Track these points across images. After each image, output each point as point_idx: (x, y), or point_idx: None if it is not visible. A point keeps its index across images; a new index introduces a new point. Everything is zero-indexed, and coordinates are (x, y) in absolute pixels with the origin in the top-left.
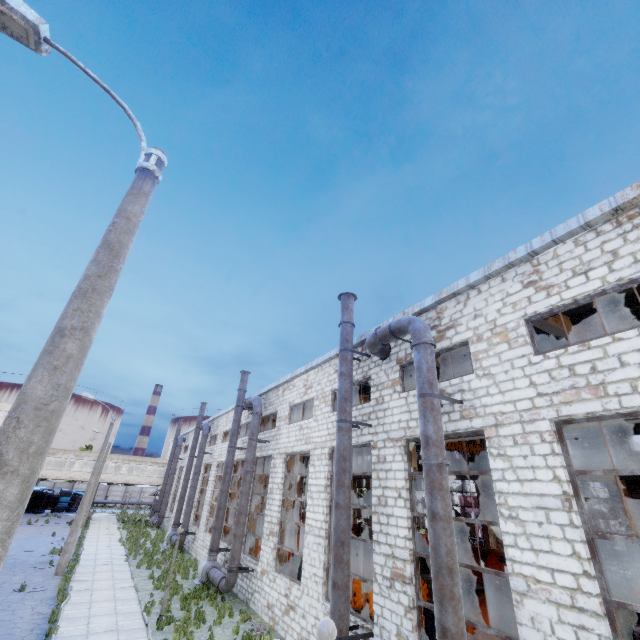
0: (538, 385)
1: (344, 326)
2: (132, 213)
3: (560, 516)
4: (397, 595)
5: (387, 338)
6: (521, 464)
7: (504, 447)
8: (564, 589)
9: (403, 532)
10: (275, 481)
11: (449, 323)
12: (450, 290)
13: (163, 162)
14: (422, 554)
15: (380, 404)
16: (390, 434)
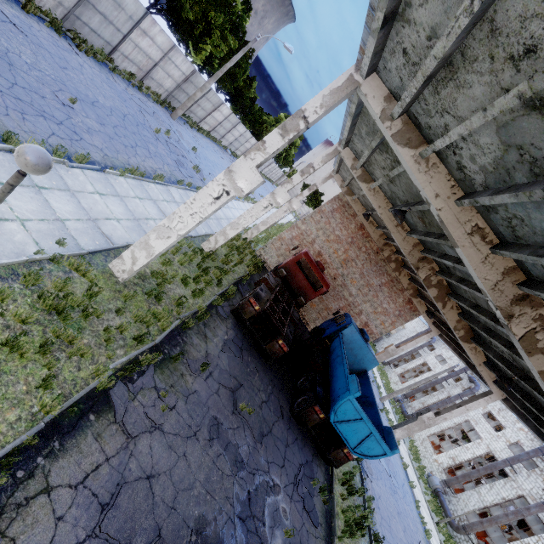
0: None
1: None
2: None
3: None
4: None
5: None
6: None
7: None
8: None
9: None
10: None
11: None
12: None
13: None
14: None
15: None
16: None
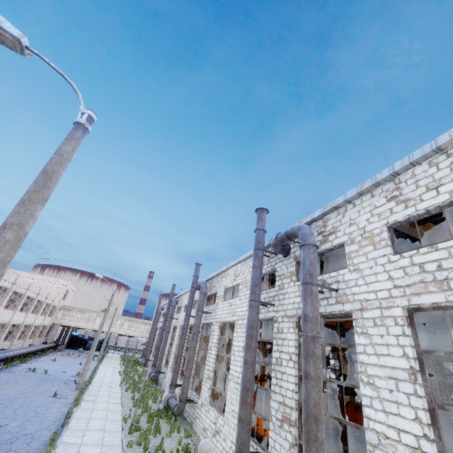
0: (394, 279)
1: (258, 232)
2: (64, 151)
3: (407, 386)
4: (285, 433)
5: (284, 240)
6: (378, 341)
7: (366, 327)
8: (407, 447)
9: (291, 386)
10: (213, 341)
11: (331, 230)
12: (332, 204)
13: (93, 118)
14: None
15: (281, 289)
16: (287, 312)
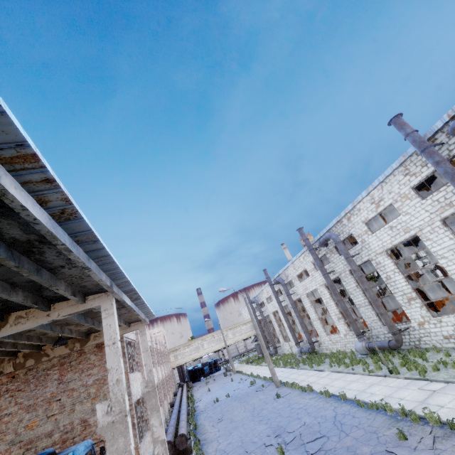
0: None
1: (412, 135)
2: None
3: None
4: None
5: None
6: None
7: None
8: None
9: None
10: (387, 271)
11: None
12: None
13: None
14: None
15: None
16: None
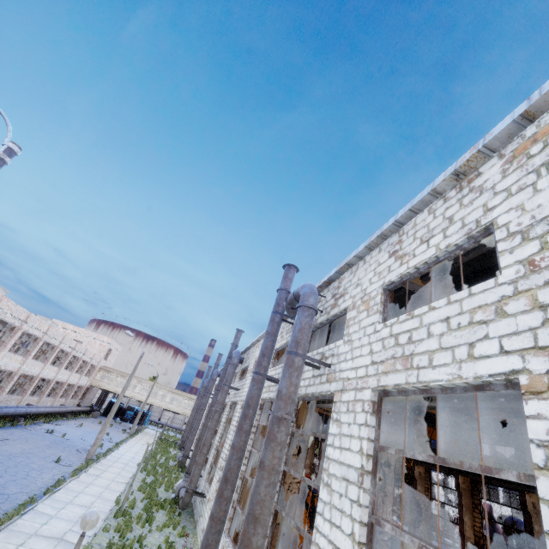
0: (374, 353)
1: (279, 292)
2: None
3: (353, 491)
4: None
5: (293, 302)
6: (345, 431)
7: (341, 413)
8: None
9: None
10: (233, 423)
11: (342, 292)
12: (345, 261)
13: (14, 150)
14: (278, 508)
15: None
16: None
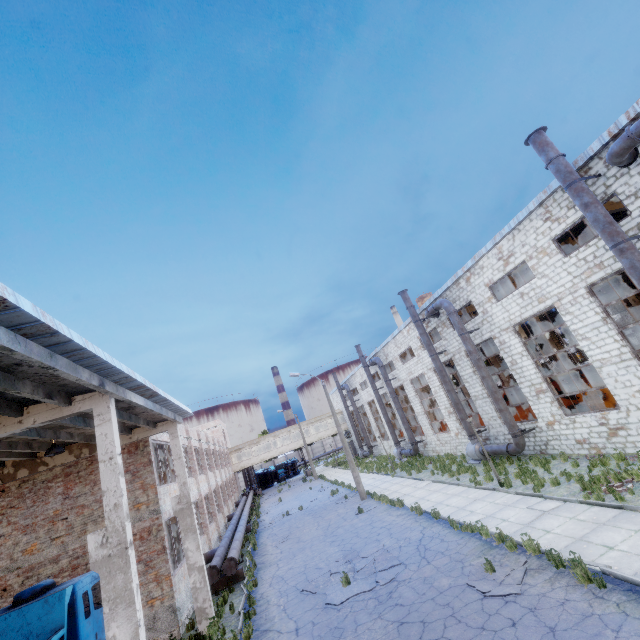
0: None
1: (556, 162)
2: None
3: None
4: None
5: None
6: None
7: None
8: None
9: None
10: (513, 353)
11: None
12: None
13: None
14: None
15: None
16: None
